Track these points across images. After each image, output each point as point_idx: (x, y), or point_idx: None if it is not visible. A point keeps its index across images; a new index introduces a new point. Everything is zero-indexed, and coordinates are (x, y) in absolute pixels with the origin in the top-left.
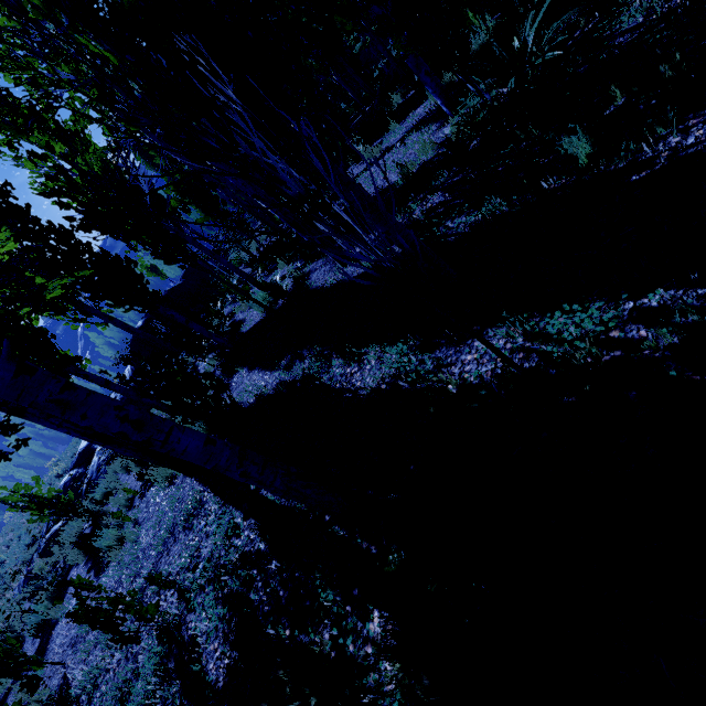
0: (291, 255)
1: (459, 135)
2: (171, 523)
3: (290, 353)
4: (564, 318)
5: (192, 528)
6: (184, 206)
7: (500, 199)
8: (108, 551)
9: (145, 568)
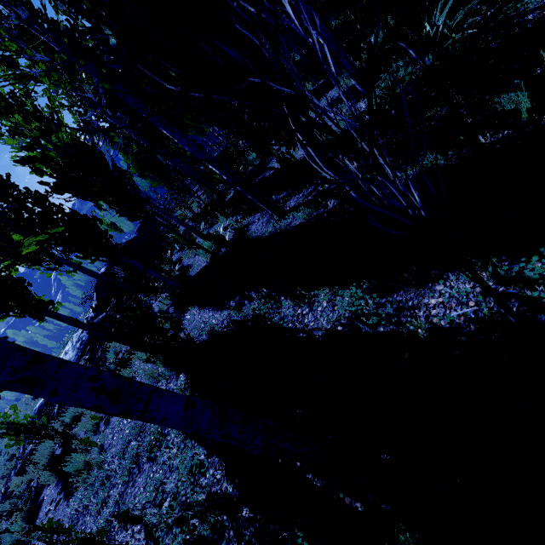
0: (229, 211)
1: (382, 104)
2: (135, 452)
3: (238, 294)
4: (539, 261)
5: (155, 460)
6: (142, 173)
7: (431, 155)
8: (77, 474)
9: (111, 498)
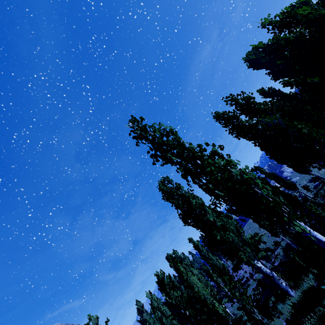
0: None
1: None
2: None
3: None
4: None
5: None
6: None
7: None
8: None
9: None
